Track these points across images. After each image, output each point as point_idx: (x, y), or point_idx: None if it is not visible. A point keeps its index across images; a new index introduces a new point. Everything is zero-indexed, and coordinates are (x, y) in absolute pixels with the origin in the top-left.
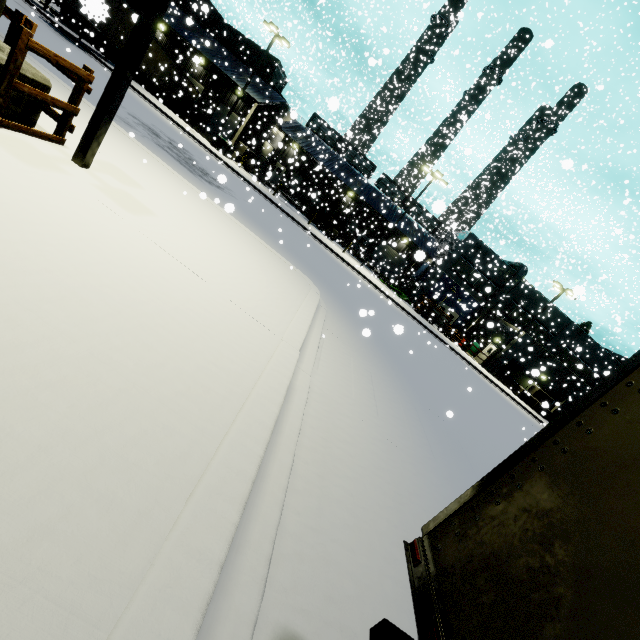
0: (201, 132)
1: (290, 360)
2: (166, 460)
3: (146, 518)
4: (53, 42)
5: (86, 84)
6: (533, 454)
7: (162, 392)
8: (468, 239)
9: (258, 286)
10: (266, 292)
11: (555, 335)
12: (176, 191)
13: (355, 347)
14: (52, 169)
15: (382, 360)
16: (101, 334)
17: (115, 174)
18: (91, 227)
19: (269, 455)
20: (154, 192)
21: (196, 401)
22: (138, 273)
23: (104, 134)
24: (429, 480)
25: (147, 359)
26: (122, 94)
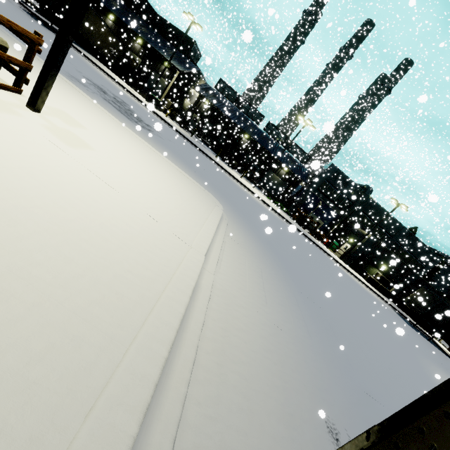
0: (139, 92)
1: (197, 264)
2: (70, 373)
3: (37, 445)
4: (29, 25)
5: (37, 46)
6: (445, 407)
7: (77, 302)
8: (330, 168)
9: (174, 204)
10: (180, 208)
11: (392, 236)
12: (114, 132)
13: (249, 249)
14: (6, 112)
15: (269, 258)
16: (23, 251)
17: (63, 118)
18: (33, 158)
19: (175, 351)
20: (95, 132)
21: (109, 308)
22: (70, 195)
23: (51, 85)
24: (307, 357)
25: (67, 271)
26: (64, 53)
